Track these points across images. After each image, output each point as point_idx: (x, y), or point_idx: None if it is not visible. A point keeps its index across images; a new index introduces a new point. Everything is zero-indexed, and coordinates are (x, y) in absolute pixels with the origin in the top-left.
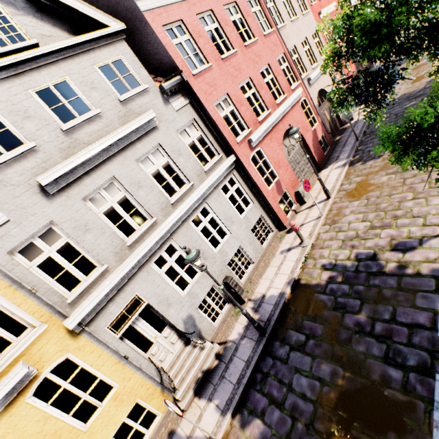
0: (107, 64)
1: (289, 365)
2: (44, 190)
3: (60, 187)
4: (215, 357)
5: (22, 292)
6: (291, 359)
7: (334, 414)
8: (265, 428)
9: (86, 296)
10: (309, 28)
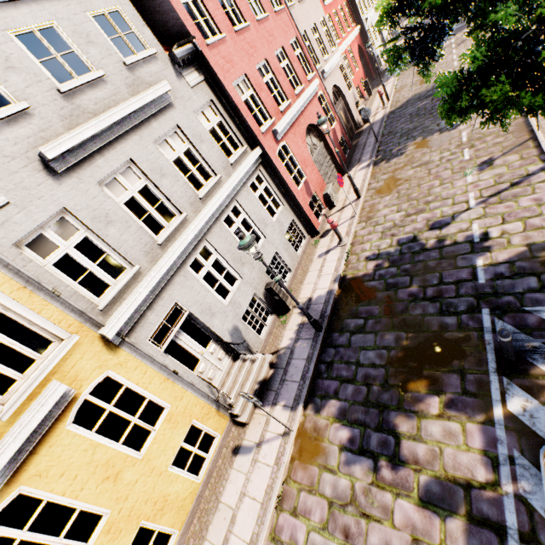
0: (102, 14)
1: (353, 347)
2: (48, 167)
3: (69, 165)
4: (269, 366)
5: (40, 296)
6: (354, 341)
7: (405, 367)
8: (342, 403)
9: (120, 303)
10: (317, 13)
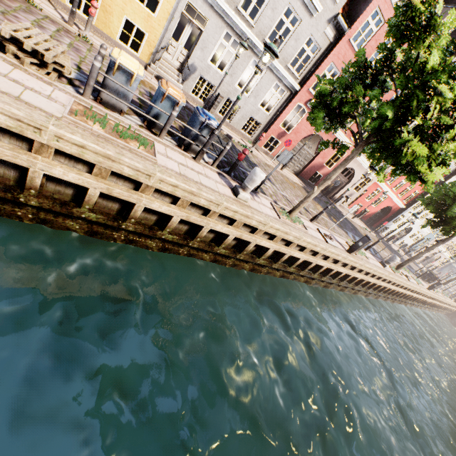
0: None
1: None
2: None
3: None
4: None
5: None
6: None
7: None
8: None
9: None
10: None
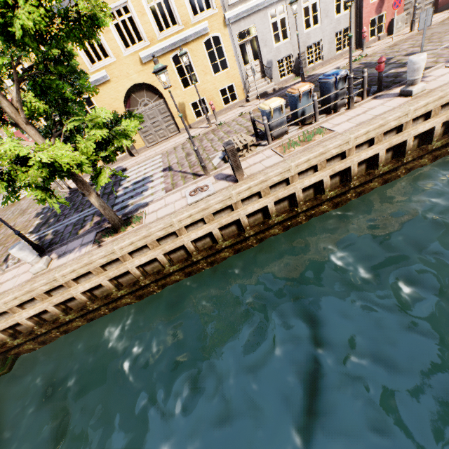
0: None
1: None
2: None
3: None
4: (273, 90)
5: None
6: None
7: None
8: None
9: (235, 8)
10: None
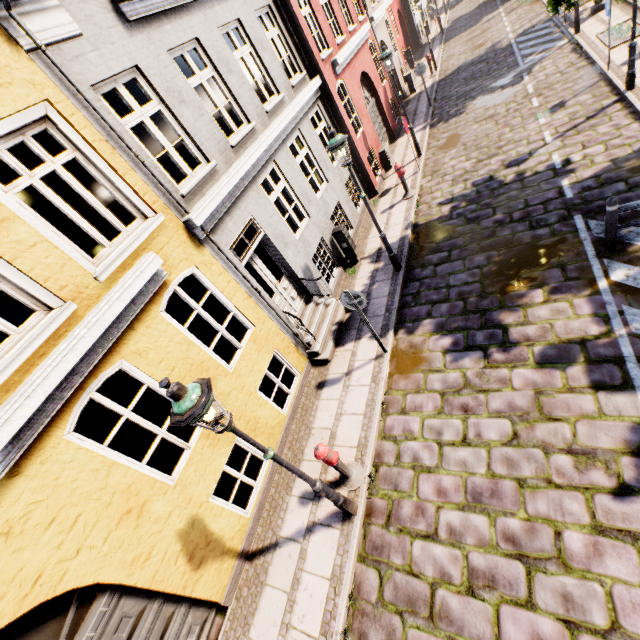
0: None
1: (440, 276)
2: (117, 11)
3: (140, 16)
4: (345, 310)
5: (123, 157)
6: (440, 271)
7: (501, 277)
8: (437, 320)
9: (200, 197)
10: None
